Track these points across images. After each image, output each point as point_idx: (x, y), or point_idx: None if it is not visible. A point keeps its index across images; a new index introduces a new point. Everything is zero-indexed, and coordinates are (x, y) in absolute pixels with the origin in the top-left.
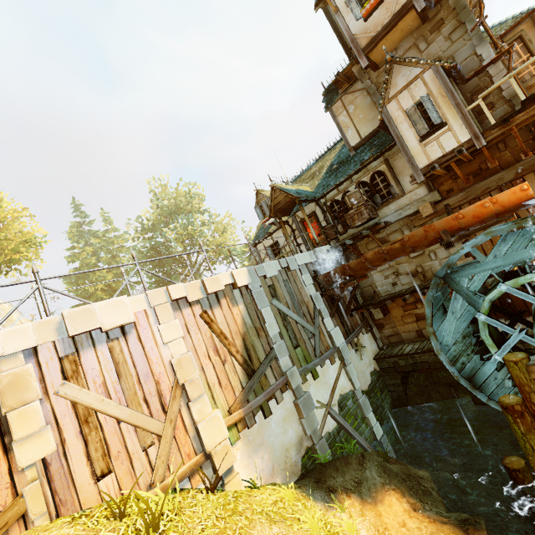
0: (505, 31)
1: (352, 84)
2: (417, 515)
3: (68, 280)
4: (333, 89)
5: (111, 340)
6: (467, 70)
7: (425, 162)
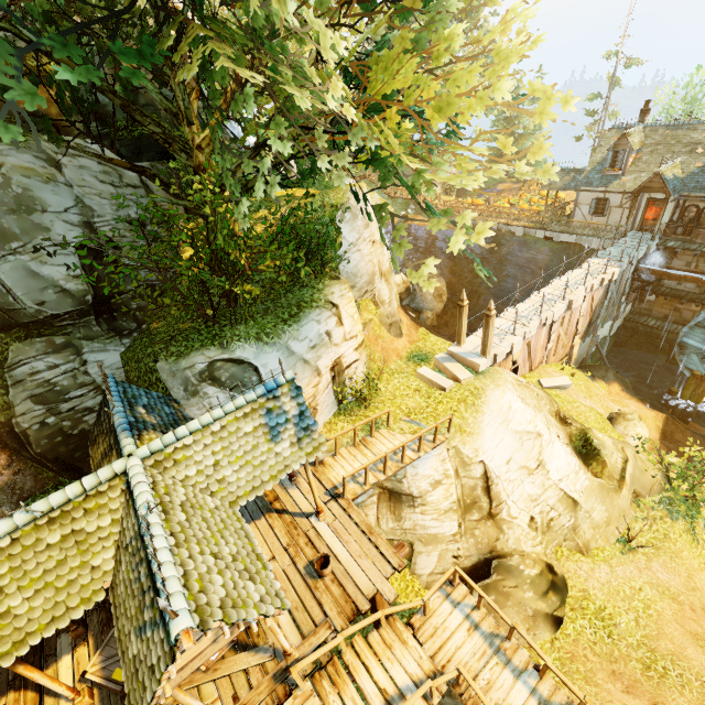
0: None
1: None
2: (624, 392)
3: None
4: None
5: (572, 310)
6: None
7: None
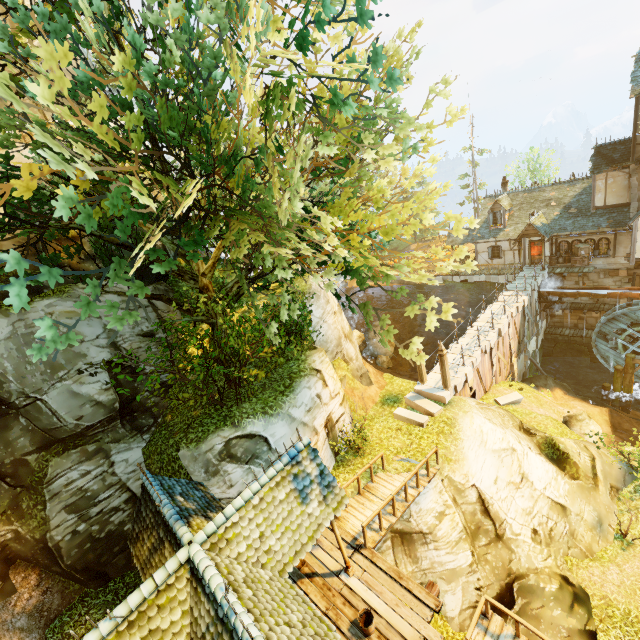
0: None
1: (622, 169)
2: (567, 395)
3: None
4: (603, 155)
5: (502, 336)
6: None
7: (639, 257)
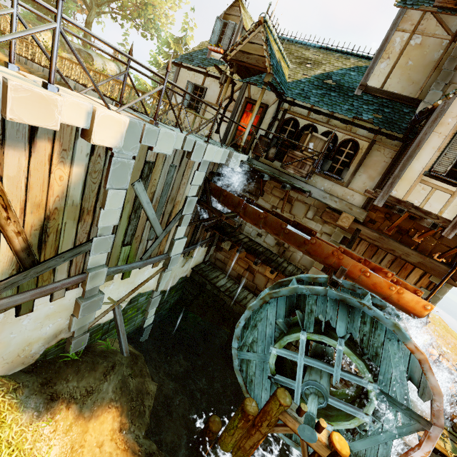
0: None
1: (455, 11)
2: (119, 438)
3: None
4: None
5: None
6: None
7: (400, 194)
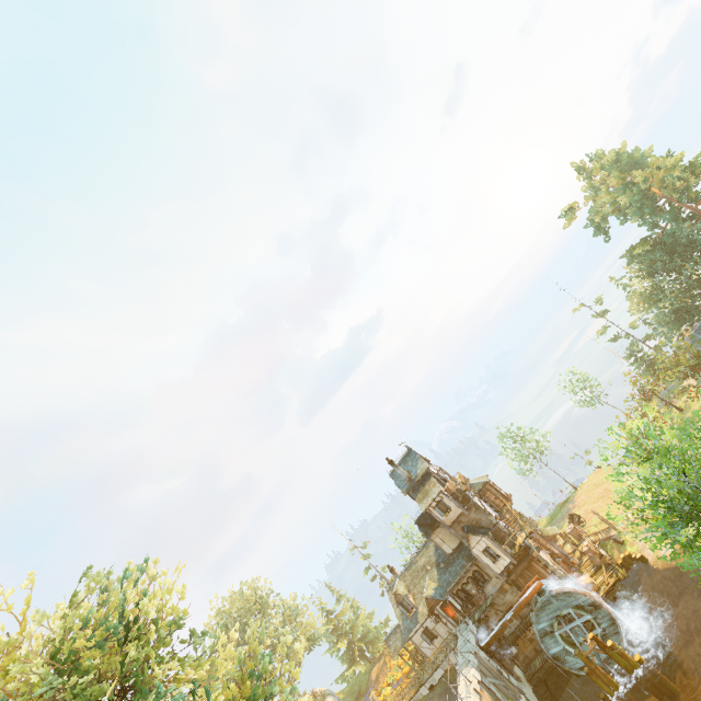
0: (481, 487)
1: (438, 527)
2: None
3: None
4: (423, 524)
5: None
6: (488, 524)
7: (499, 571)
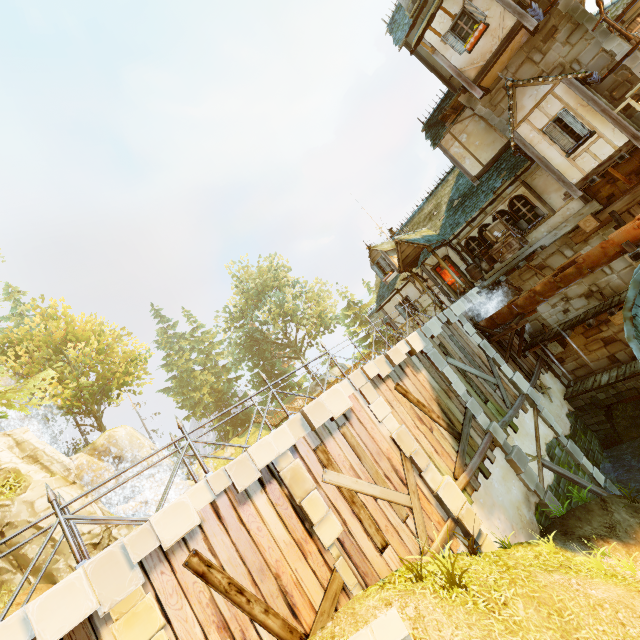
0: (622, 10)
1: (460, 114)
2: None
3: (167, 392)
4: (435, 123)
5: (341, 427)
6: (598, 69)
7: (578, 176)
